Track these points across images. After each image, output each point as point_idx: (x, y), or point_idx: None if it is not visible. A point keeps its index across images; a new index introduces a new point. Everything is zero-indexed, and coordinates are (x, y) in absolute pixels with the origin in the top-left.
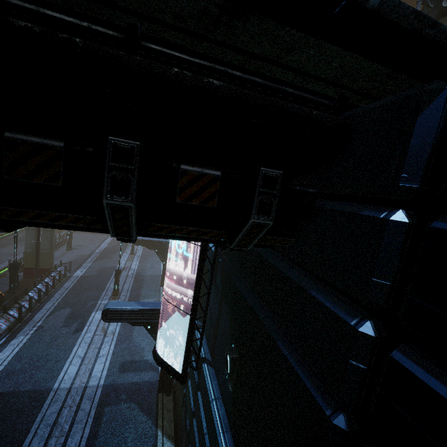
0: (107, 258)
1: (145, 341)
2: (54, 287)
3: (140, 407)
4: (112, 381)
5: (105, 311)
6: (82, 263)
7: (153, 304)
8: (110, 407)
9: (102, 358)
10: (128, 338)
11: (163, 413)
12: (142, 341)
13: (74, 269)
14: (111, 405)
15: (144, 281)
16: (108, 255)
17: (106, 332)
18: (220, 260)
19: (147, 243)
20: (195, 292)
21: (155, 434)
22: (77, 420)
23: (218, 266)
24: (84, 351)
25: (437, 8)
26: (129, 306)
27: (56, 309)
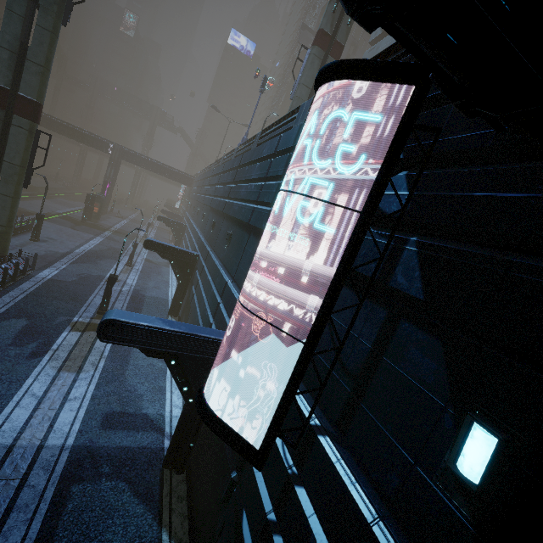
0: (92, 263)
1: (144, 385)
2: (3, 285)
3: (134, 489)
4: (87, 442)
5: (106, 324)
6: (53, 262)
7: (186, 326)
8: (81, 485)
9: (73, 403)
10: (117, 377)
11: (170, 502)
12: (140, 384)
13: (39, 267)
14: (84, 482)
15: (144, 303)
16: (94, 260)
17: (83, 364)
18: (415, 239)
19: (162, 249)
20: (331, 299)
21: (157, 538)
22: (18, 504)
23: (402, 251)
24: (44, 388)
25: None
26: (149, 323)
27: (2, 317)
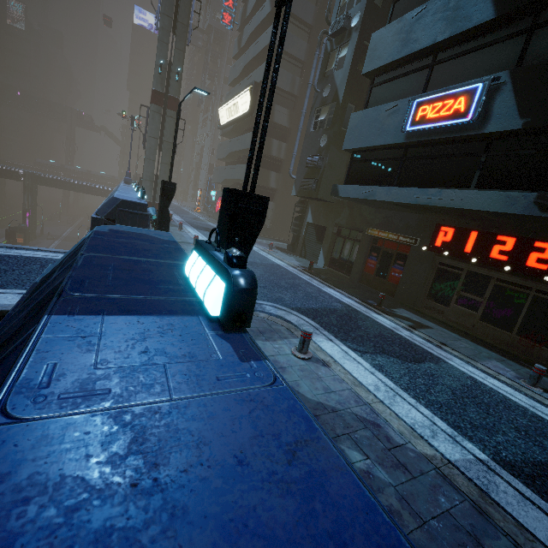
0: None
1: None
2: None
3: None
4: None
5: None
6: None
7: None
8: None
9: None
10: None
11: None
12: None
13: None
14: None
15: None
16: None
17: None
18: None
19: None
20: None
21: None
22: None
23: None
24: None
25: (322, 94)
26: None
27: None
